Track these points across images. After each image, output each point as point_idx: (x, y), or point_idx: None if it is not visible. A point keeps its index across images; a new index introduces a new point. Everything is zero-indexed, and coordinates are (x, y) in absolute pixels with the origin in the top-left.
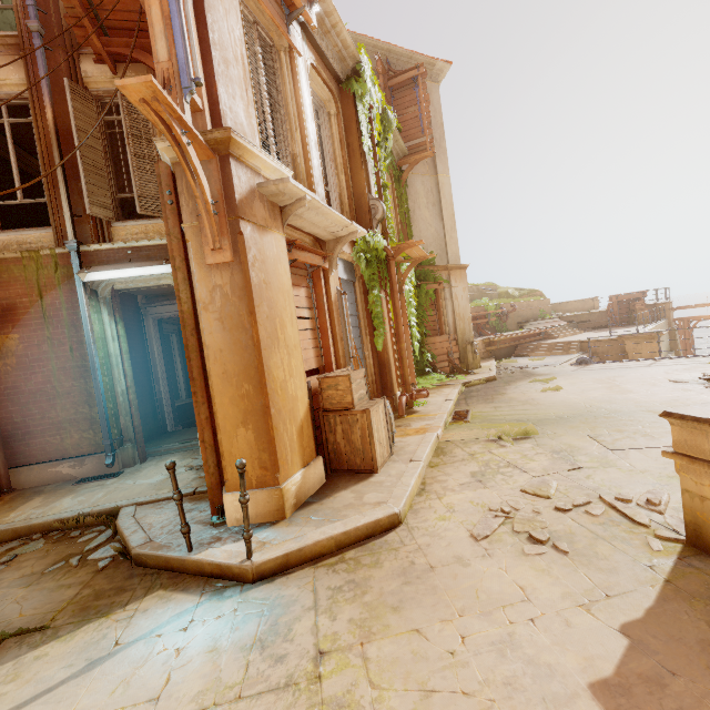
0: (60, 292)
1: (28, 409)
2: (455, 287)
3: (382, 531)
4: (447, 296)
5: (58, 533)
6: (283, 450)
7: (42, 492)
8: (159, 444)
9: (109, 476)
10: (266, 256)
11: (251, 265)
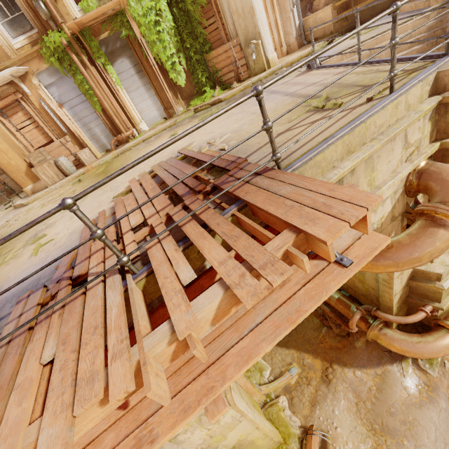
0: None
1: None
2: None
3: (24, 206)
4: None
5: None
6: (20, 181)
7: None
8: None
9: None
10: None
11: None
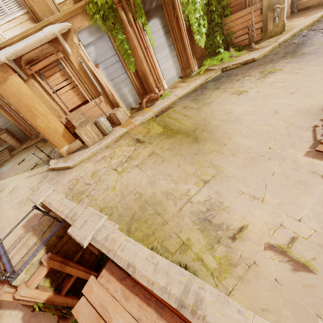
0: None
1: None
2: None
3: (68, 168)
4: None
5: None
6: (56, 143)
7: None
8: None
9: None
10: (13, 91)
11: (8, 99)
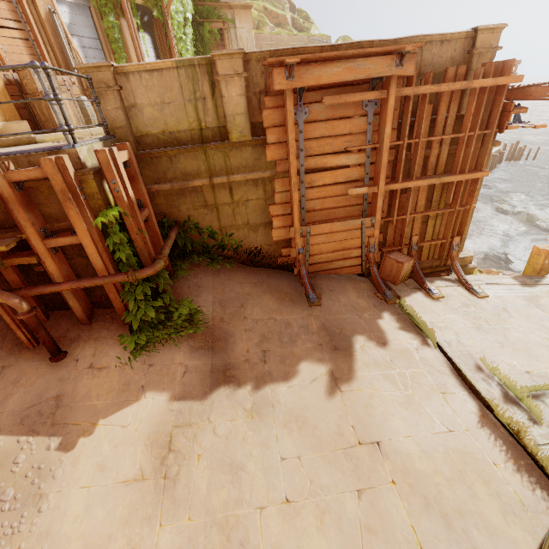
0: None
1: None
2: (240, 28)
3: (25, 144)
4: (233, 38)
5: None
6: None
7: None
8: None
9: None
10: None
11: None
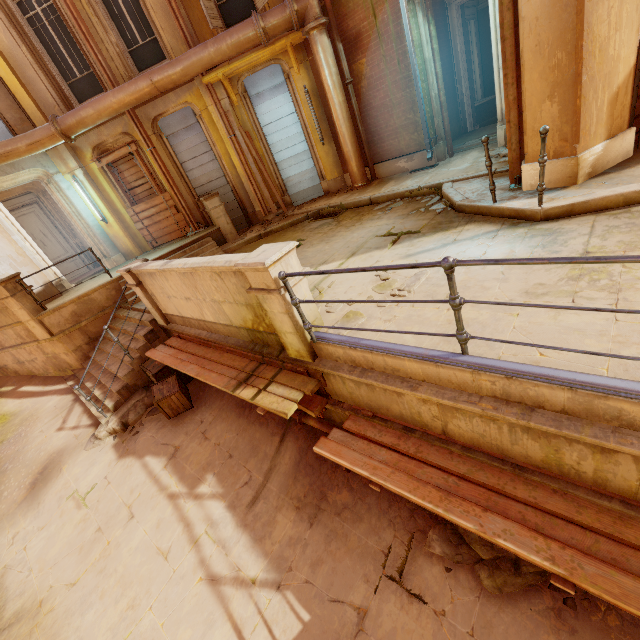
0: (386, 5)
1: (377, 121)
2: None
3: None
4: None
5: (408, 199)
6: (587, 121)
7: (392, 179)
8: (461, 142)
9: (429, 167)
10: None
11: None
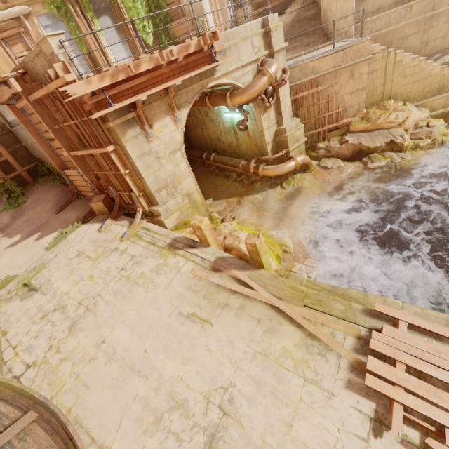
0: None
1: None
2: None
3: None
4: None
5: None
6: None
7: None
8: None
9: None
10: None
11: None
